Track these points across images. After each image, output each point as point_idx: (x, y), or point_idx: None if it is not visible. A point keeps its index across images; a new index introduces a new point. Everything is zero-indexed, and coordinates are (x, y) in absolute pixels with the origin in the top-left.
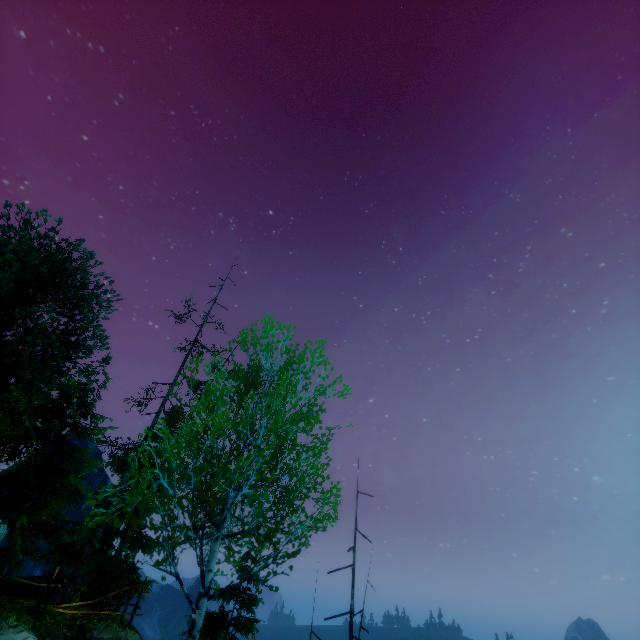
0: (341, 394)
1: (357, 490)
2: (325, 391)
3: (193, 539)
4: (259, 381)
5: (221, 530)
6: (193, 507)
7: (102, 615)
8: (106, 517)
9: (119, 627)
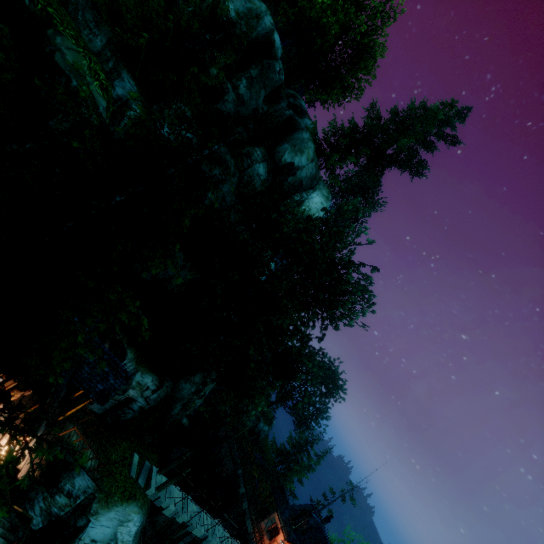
0: None
1: None
2: None
3: None
4: None
5: None
6: None
7: None
8: None
9: None
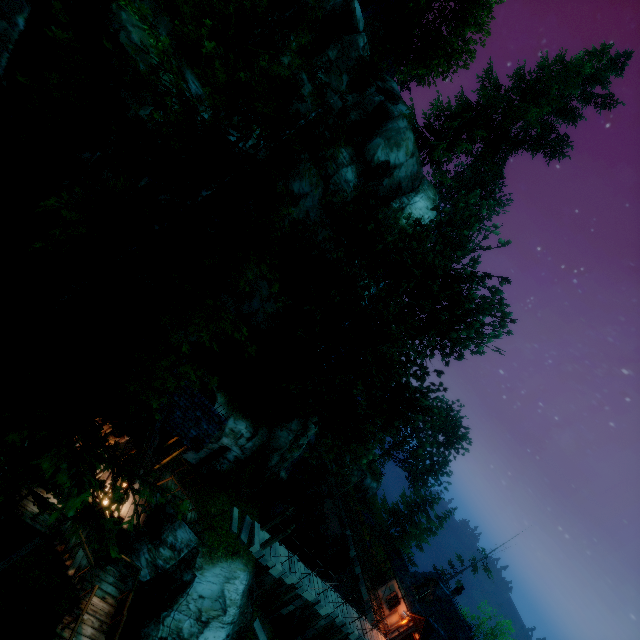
0: None
1: None
2: None
3: None
4: (493, 639)
5: None
6: None
7: None
8: None
9: None
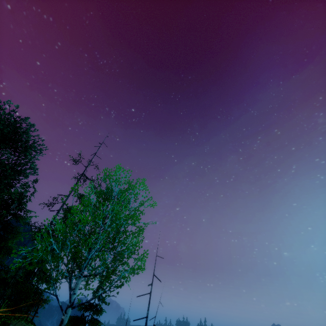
0: (152, 206)
1: (156, 255)
2: (143, 204)
3: (66, 277)
4: (110, 197)
5: (81, 273)
6: (67, 260)
7: (16, 316)
8: (21, 264)
9: (25, 323)
